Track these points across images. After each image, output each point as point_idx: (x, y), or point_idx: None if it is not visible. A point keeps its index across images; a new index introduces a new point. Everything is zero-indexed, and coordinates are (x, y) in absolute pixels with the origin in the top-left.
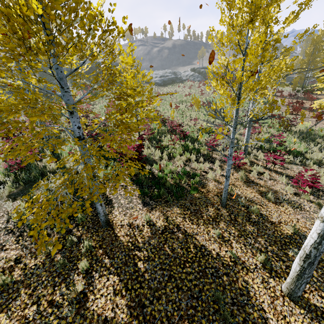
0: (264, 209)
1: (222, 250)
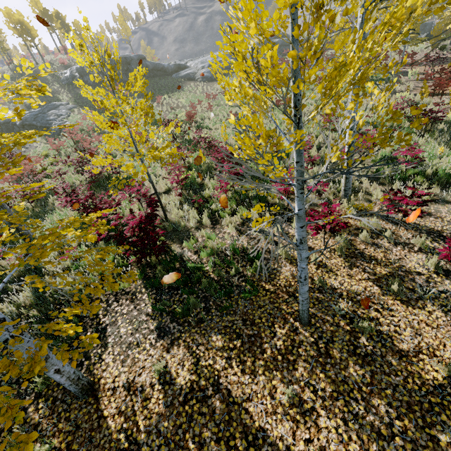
0: (384, 321)
1: (298, 438)
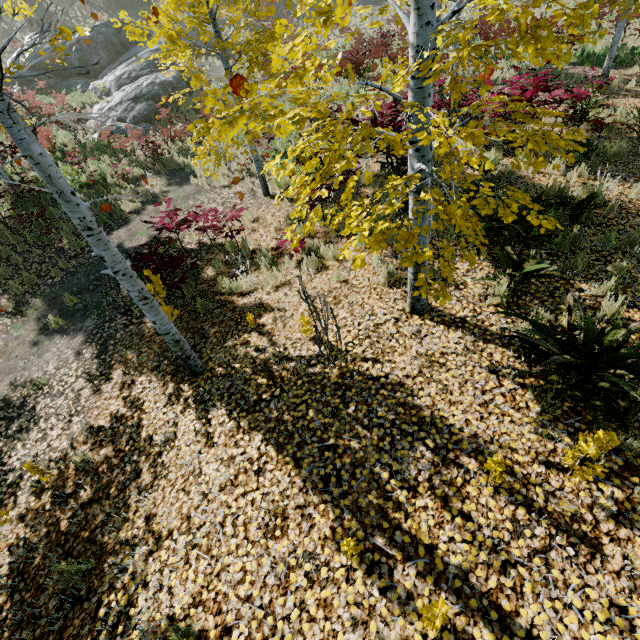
0: None
1: None
